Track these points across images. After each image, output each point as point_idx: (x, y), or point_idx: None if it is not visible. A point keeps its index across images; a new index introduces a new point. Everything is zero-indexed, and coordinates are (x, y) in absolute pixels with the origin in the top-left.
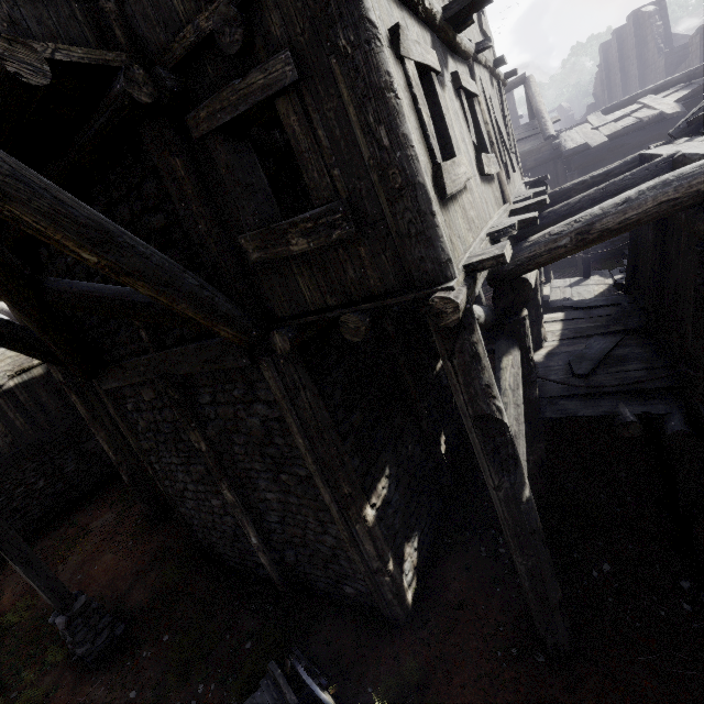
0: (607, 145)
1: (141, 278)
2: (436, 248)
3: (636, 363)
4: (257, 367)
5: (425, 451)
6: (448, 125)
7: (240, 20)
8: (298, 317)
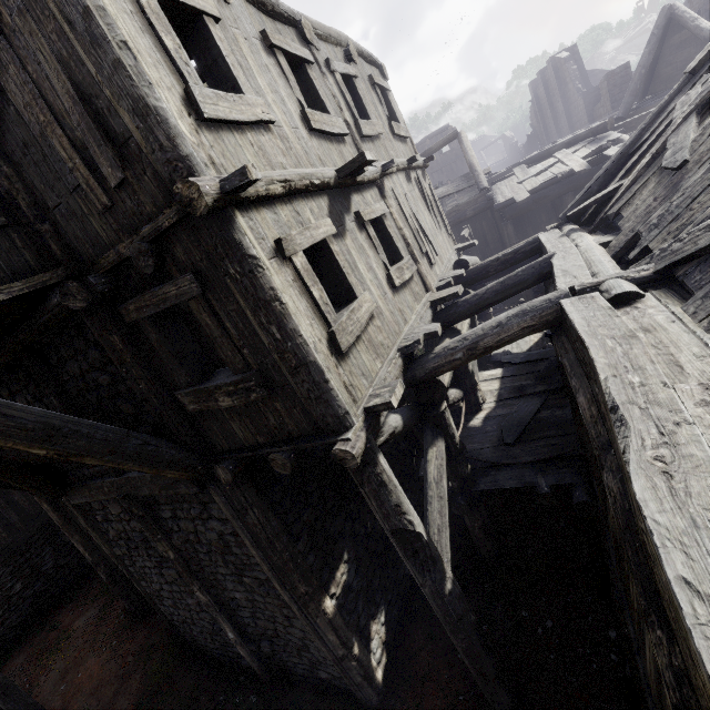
0: (532, 198)
1: (87, 455)
2: (333, 406)
3: (553, 429)
4: (208, 492)
5: None
6: (347, 275)
7: (151, 253)
8: (237, 450)
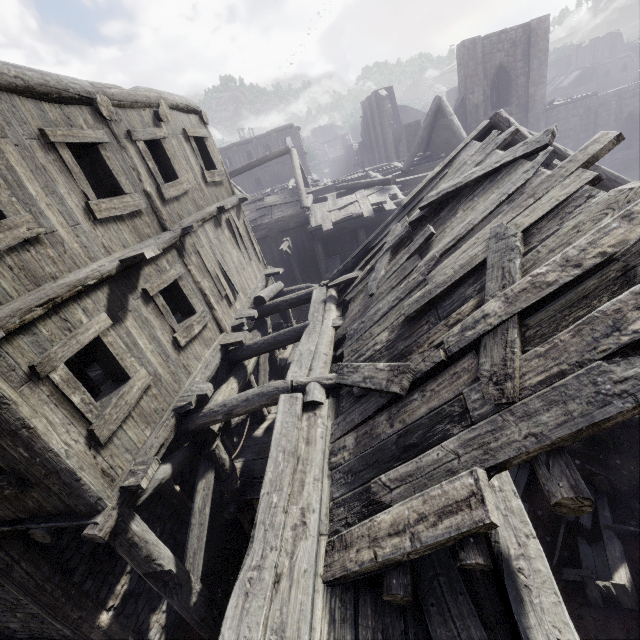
0: (336, 227)
1: None
2: (84, 498)
3: None
4: None
5: (178, 521)
6: (121, 361)
7: None
8: None
